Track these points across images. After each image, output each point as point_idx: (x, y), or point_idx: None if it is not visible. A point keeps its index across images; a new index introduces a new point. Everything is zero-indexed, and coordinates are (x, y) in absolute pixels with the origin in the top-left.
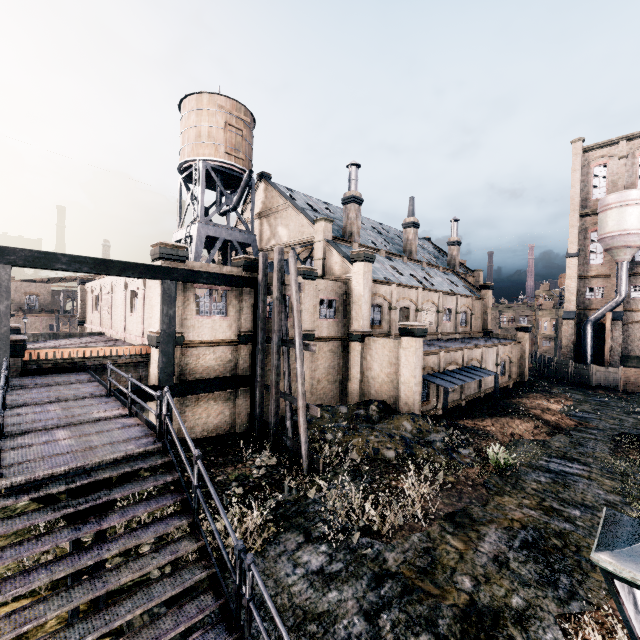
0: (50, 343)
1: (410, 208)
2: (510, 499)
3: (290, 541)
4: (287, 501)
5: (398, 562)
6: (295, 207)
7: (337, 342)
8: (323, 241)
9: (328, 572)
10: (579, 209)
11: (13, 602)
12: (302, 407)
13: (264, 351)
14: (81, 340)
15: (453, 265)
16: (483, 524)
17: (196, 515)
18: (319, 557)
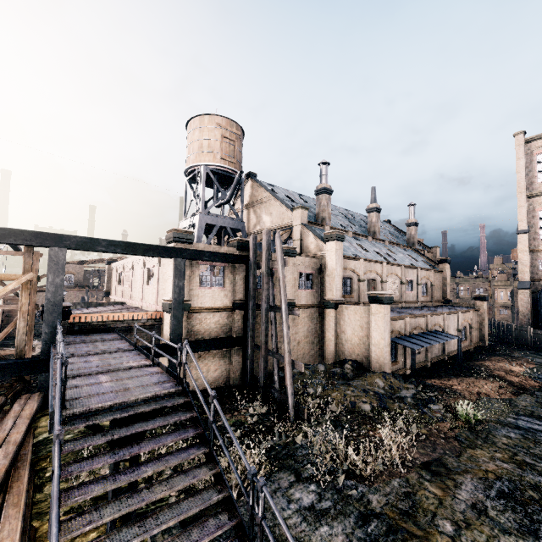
0: (85, 310)
1: (372, 196)
2: (482, 452)
3: (283, 480)
4: (278, 445)
5: (381, 504)
6: (276, 198)
7: (314, 309)
8: (300, 225)
9: (318, 509)
10: (526, 191)
11: (64, 516)
12: (288, 363)
13: (254, 316)
14: (108, 308)
15: (412, 243)
16: (458, 473)
17: (212, 446)
18: (309, 495)
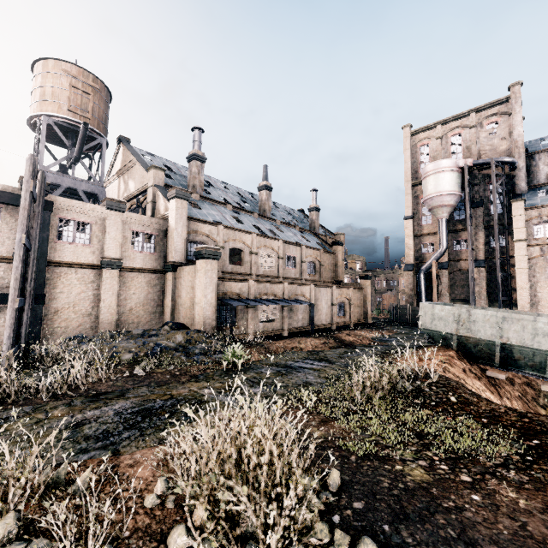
0: None
1: (263, 174)
2: (203, 383)
3: None
4: None
5: None
6: (138, 161)
7: (157, 275)
8: (153, 186)
9: None
10: (411, 180)
11: None
12: (11, 302)
13: None
14: None
15: (313, 227)
16: (126, 398)
17: None
18: None
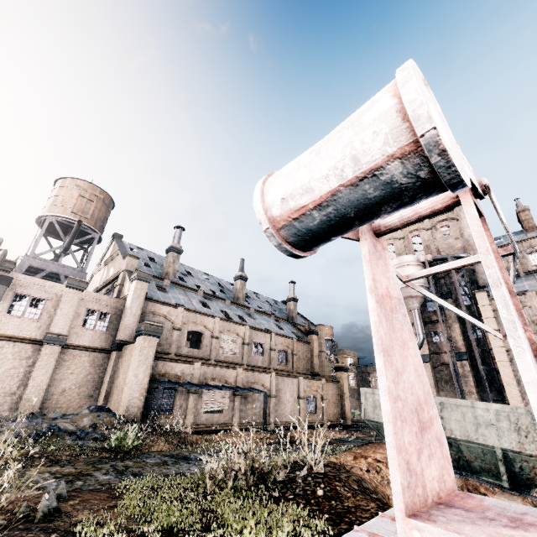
0: None
1: (240, 266)
2: (53, 468)
3: None
4: None
5: None
6: (120, 251)
7: (104, 354)
8: (124, 271)
9: None
10: None
11: None
12: None
13: None
14: None
15: (291, 317)
16: None
17: None
18: None
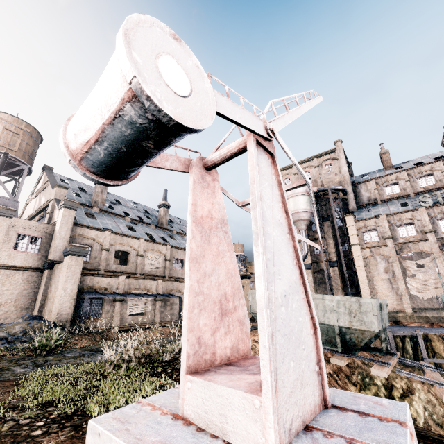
0: None
1: (163, 196)
2: None
3: None
4: None
5: None
6: (49, 182)
7: (37, 273)
8: (53, 200)
9: None
10: None
11: None
12: None
13: None
14: None
15: None
16: None
17: None
18: None
